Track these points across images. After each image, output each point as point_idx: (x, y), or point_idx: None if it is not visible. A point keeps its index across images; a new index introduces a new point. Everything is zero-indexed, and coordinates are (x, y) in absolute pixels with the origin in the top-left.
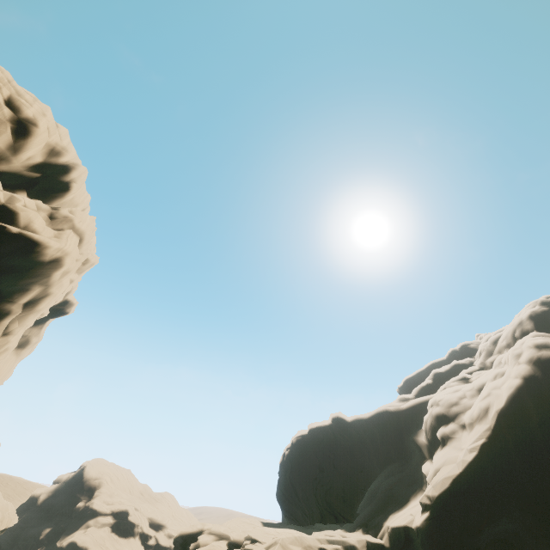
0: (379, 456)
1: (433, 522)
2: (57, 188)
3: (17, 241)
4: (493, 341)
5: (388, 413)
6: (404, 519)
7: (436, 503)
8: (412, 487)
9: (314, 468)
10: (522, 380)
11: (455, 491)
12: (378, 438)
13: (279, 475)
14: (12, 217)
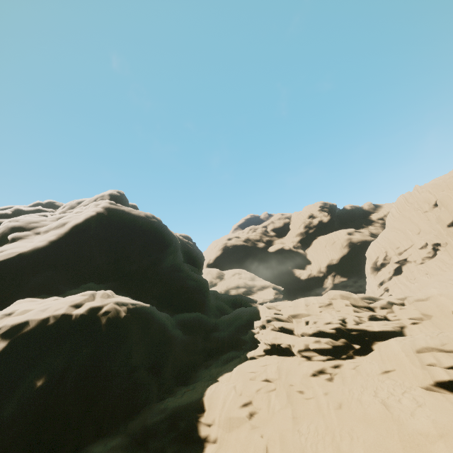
0: None
1: None
2: None
3: None
4: (79, 202)
5: None
6: None
7: None
8: None
9: None
10: (96, 213)
11: (18, 259)
12: None
13: None
14: None
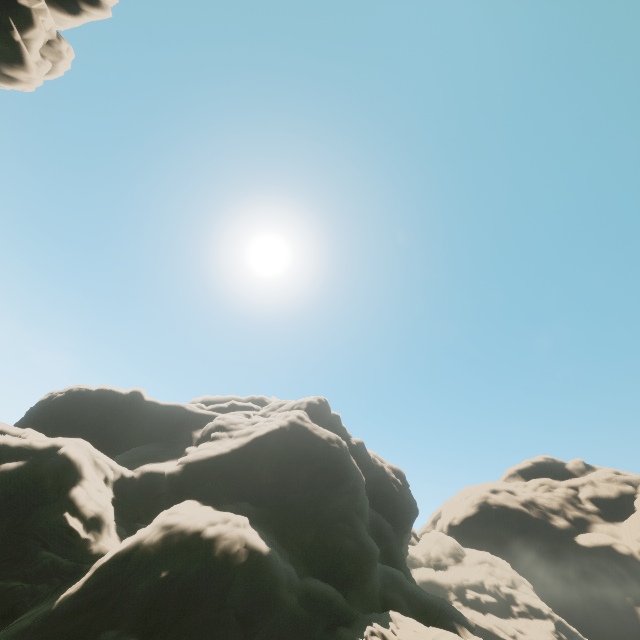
0: (152, 434)
1: (183, 470)
2: (65, 2)
3: (8, 44)
4: (281, 404)
5: (183, 409)
6: (160, 466)
7: (191, 462)
8: (172, 456)
9: (83, 419)
10: (279, 427)
11: (206, 460)
12: (161, 422)
13: (31, 410)
14: (26, 24)
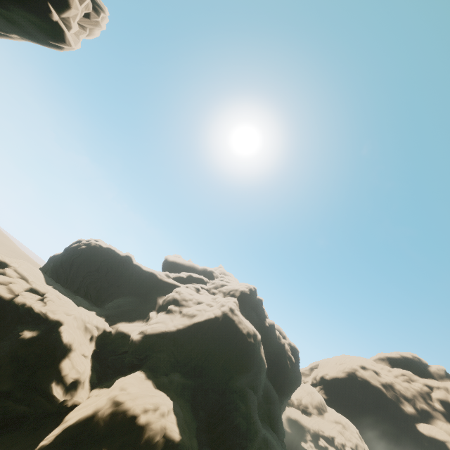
0: (133, 288)
1: (141, 339)
2: None
3: (48, 24)
4: (222, 285)
5: (156, 277)
6: (129, 329)
7: (148, 334)
8: (140, 316)
9: (94, 267)
10: (214, 317)
11: (158, 334)
12: (140, 281)
13: (66, 251)
14: (62, 6)
